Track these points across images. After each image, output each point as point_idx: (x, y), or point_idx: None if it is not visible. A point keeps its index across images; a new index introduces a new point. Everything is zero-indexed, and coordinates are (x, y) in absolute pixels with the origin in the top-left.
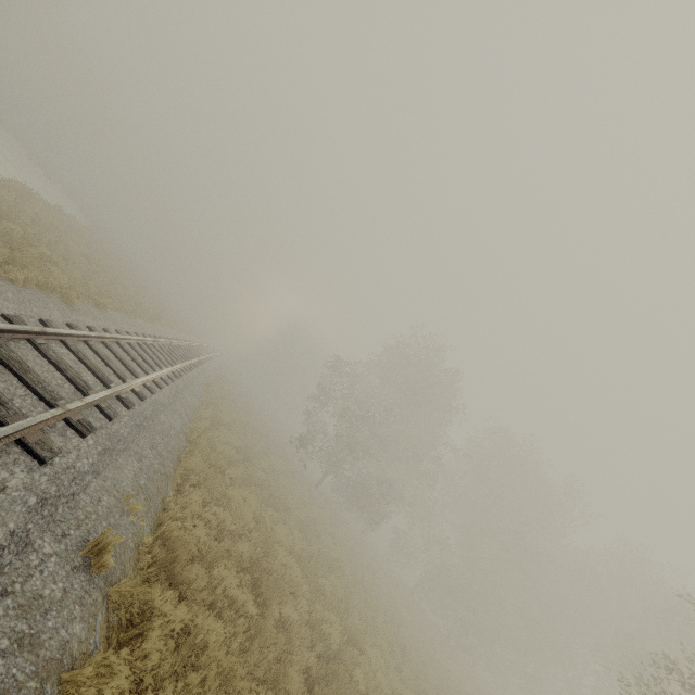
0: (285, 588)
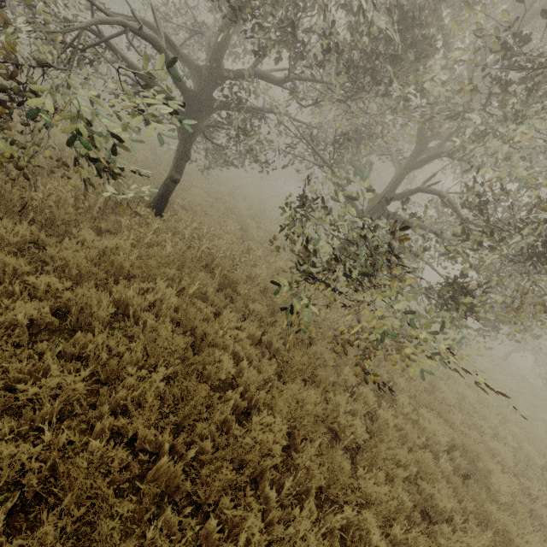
0: None
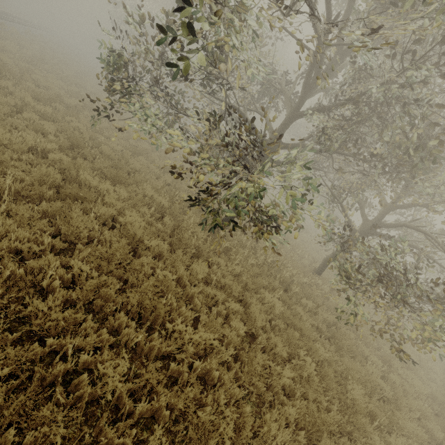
0: (32, 82)
